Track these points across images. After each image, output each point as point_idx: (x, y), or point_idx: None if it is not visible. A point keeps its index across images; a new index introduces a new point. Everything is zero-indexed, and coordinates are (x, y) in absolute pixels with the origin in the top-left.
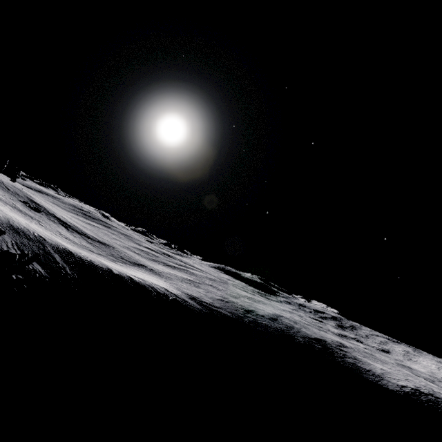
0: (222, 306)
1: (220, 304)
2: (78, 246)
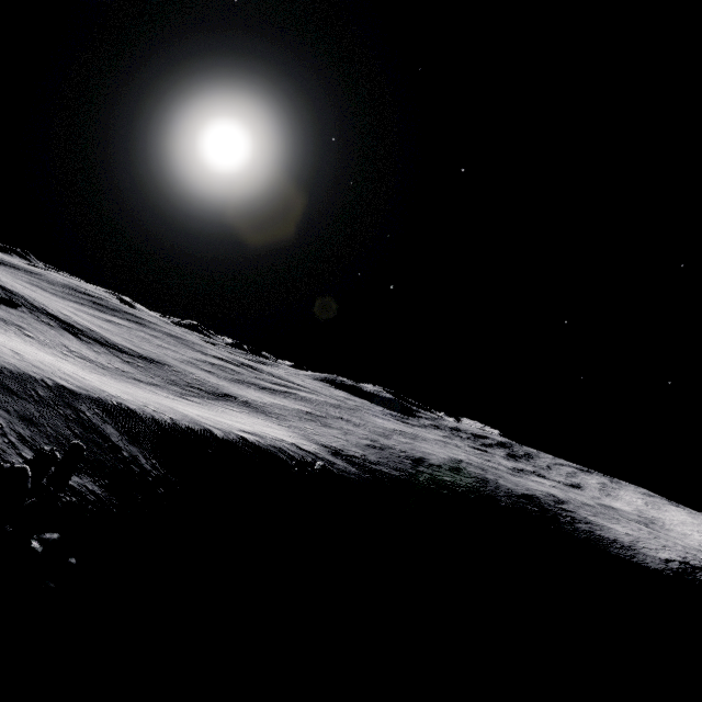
0: (379, 459)
1: (376, 456)
2: (110, 373)
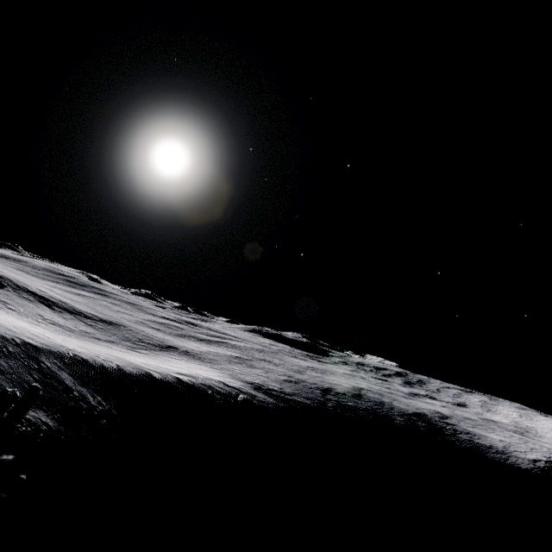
0: (294, 390)
1: (291, 389)
2: (75, 334)
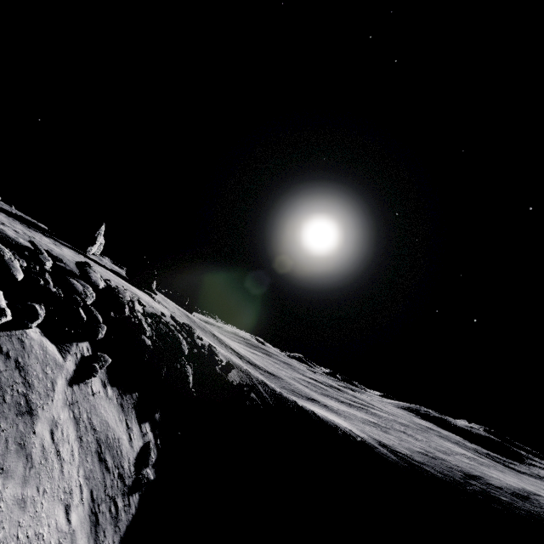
0: (425, 461)
1: (423, 459)
2: None
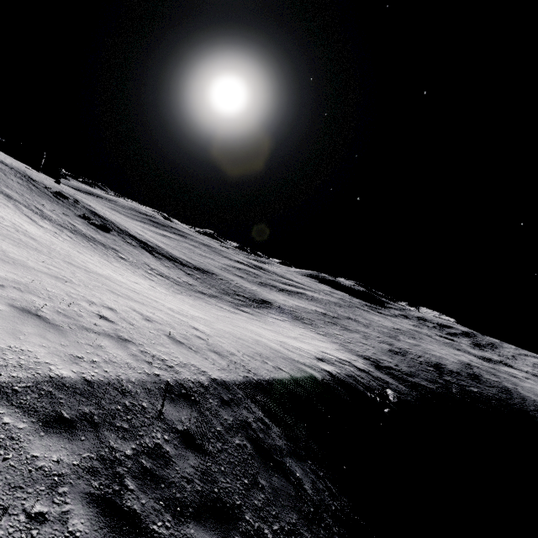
0: (409, 368)
1: (405, 365)
2: (183, 288)
